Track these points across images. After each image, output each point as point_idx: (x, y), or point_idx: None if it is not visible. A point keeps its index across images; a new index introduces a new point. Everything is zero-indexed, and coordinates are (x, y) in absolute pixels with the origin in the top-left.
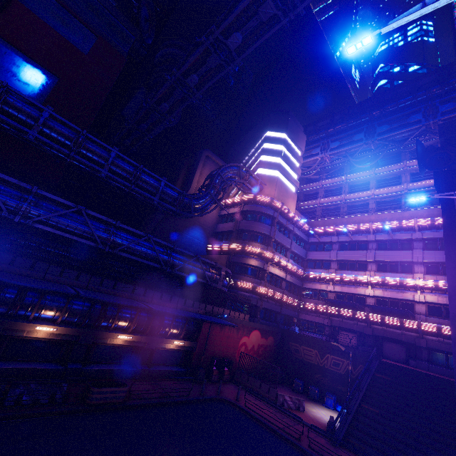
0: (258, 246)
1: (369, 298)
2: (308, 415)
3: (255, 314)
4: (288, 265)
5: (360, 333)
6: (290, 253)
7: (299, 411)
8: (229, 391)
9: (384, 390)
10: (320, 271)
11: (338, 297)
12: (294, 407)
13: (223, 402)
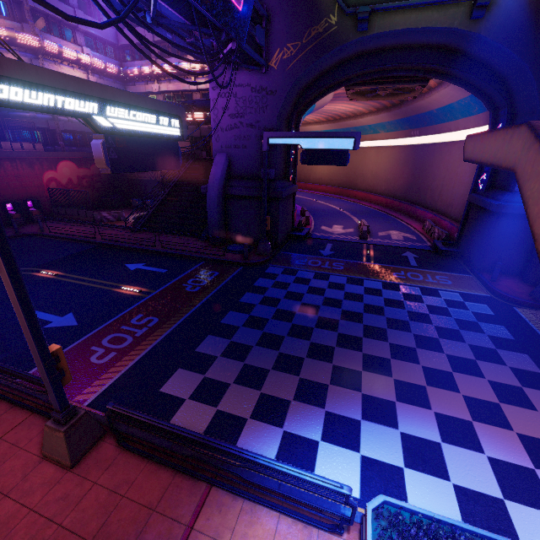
0: (1, 25)
1: (195, 94)
2: (128, 221)
3: (55, 141)
4: (81, 58)
5: (193, 138)
6: (83, 35)
7: (121, 221)
8: (39, 227)
9: (190, 183)
10: (140, 64)
11: (168, 99)
12: (115, 220)
13: (24, 237)
